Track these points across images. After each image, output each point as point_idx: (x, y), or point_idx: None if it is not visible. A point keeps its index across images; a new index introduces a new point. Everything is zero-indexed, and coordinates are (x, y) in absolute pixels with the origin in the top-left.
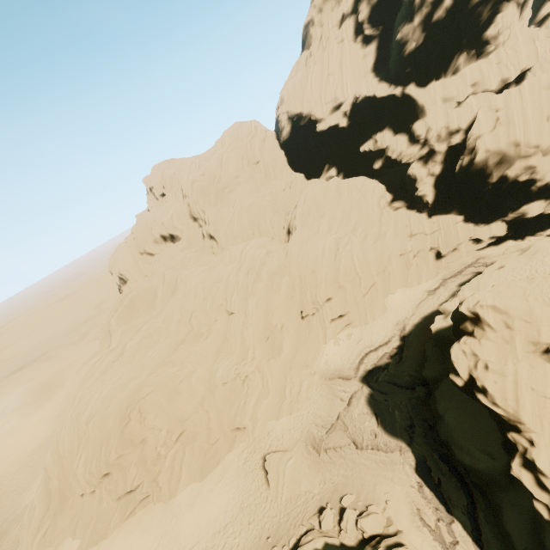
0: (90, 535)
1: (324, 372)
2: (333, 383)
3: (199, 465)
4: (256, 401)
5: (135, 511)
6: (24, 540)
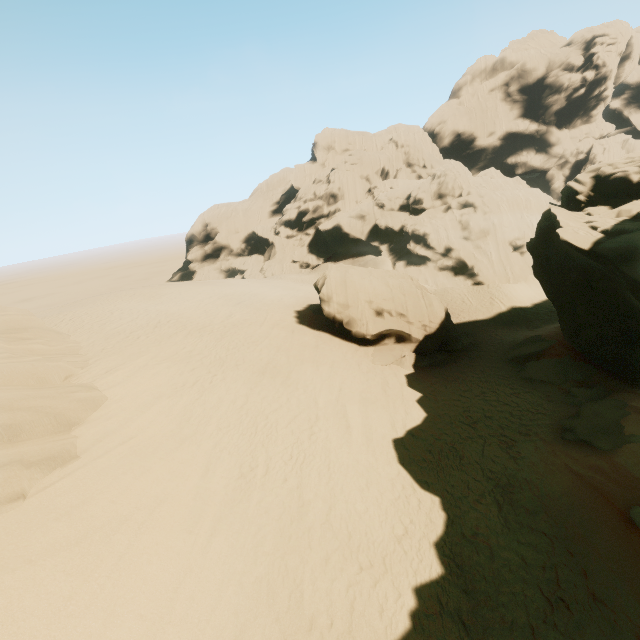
0: None
1: None
2: None
3: None
4: None
5: None
6: (495, 279)
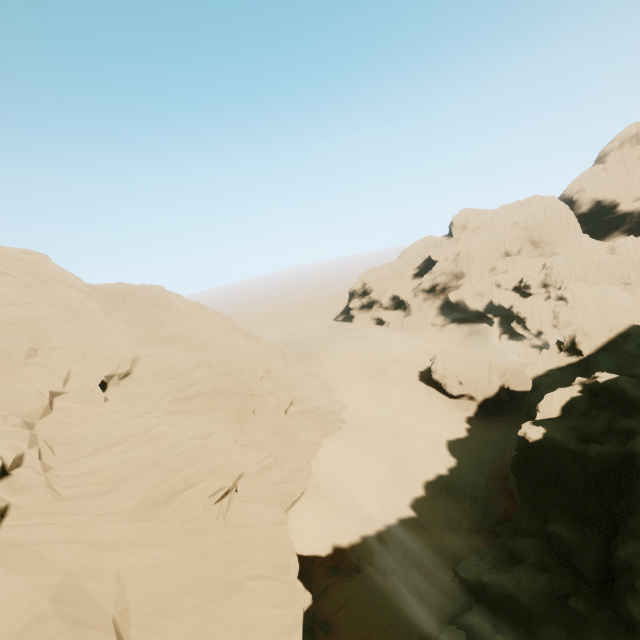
0: None
1: None
2: None
3: None
4: None
5: None
6: None
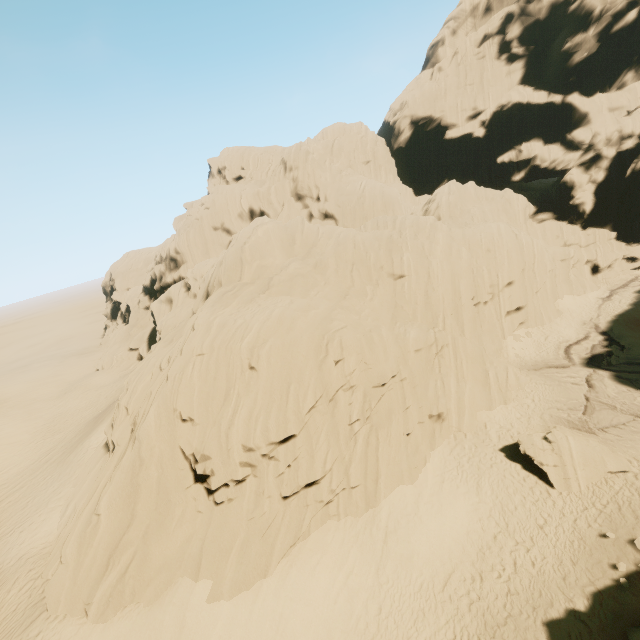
0: (238, 567)
1: (521, 364)
2: (546, 372)
3: (404, 458)
4: (457, 383)
5: (309, 529)
6: (62, 597)
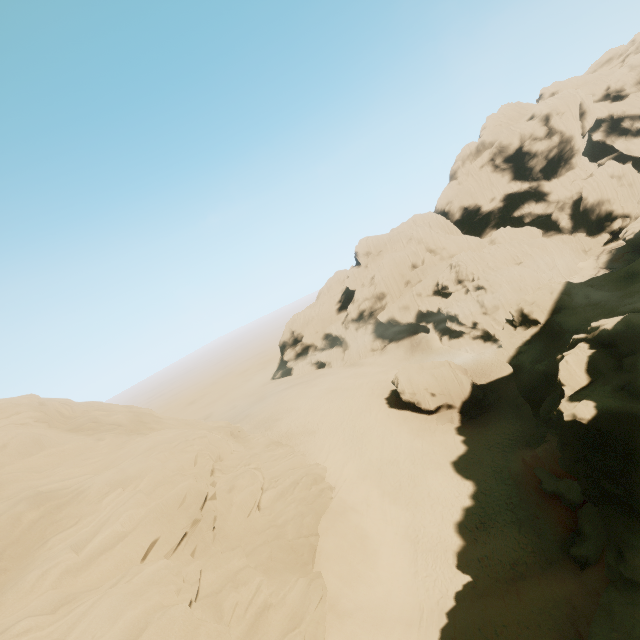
0: None
1: None
2: None
3: None
4: None
5: None
6: None
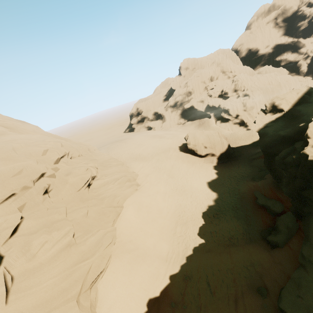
0: None
1: None
2: None
3: None
4: None
5: None
6: None
